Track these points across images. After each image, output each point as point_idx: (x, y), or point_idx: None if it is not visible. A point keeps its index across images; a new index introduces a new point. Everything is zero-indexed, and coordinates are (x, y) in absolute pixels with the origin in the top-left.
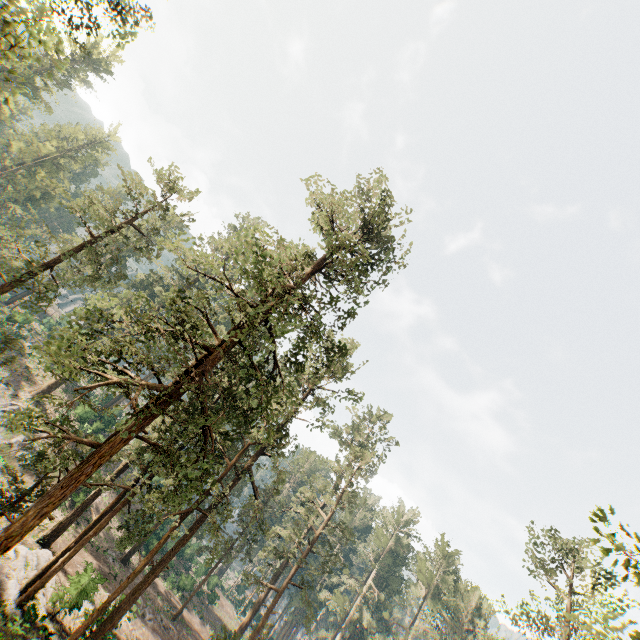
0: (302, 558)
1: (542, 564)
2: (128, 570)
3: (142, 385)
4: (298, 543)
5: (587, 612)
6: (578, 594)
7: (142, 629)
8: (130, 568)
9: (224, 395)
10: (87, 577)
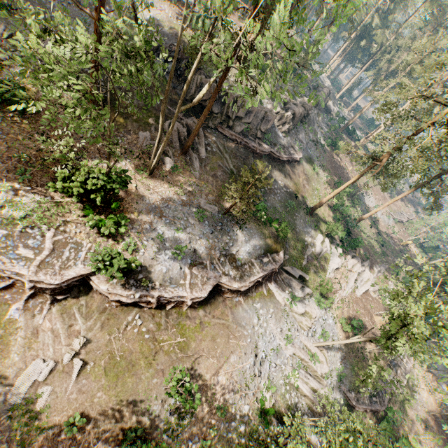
0: None
1: None
2: None
3: None
4: None
5: None
6: None
7: None
8: None
9: None
10: None
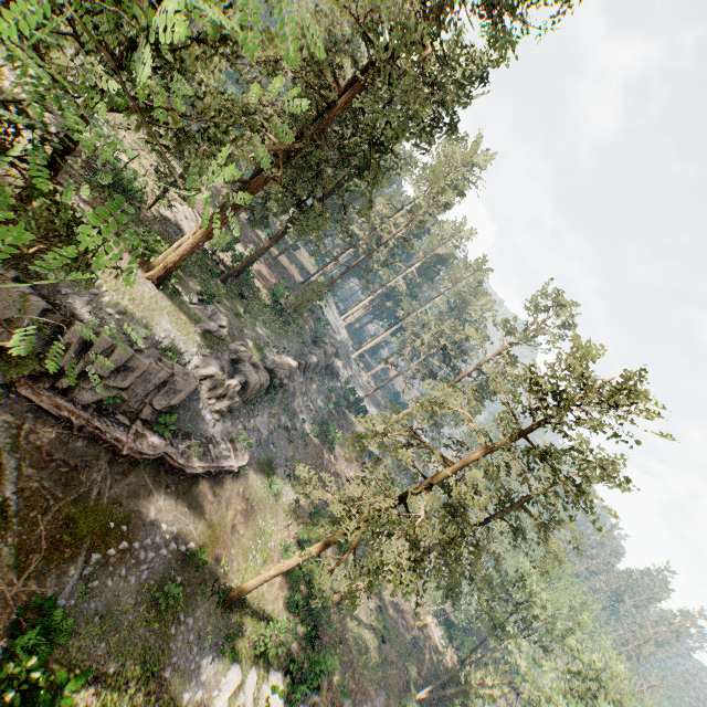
0: (369, 253)
1: (536, 305)
2: (238, 222)
3: (282, 152)
4: (368, 243)
5: (544, 334)
6: (546, 325)
7: (258, 264)
8: (239, 221)
9: (340, 160)
10: (229, 237)
